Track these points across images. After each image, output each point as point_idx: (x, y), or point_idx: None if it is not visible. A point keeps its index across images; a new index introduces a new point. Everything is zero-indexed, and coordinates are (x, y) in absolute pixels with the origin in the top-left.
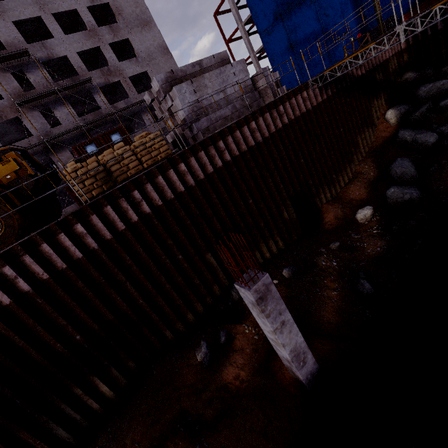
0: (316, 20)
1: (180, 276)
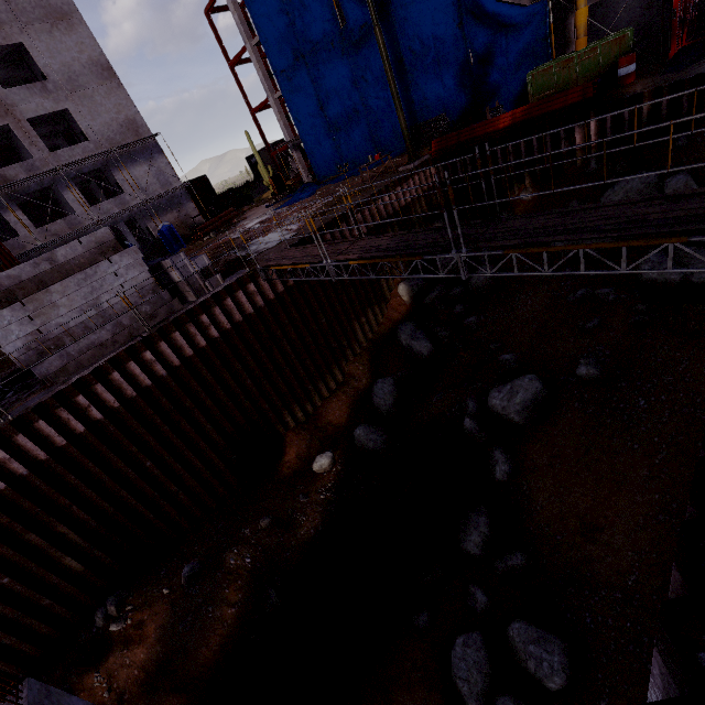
0: (352, 82)
1: (8, 605)
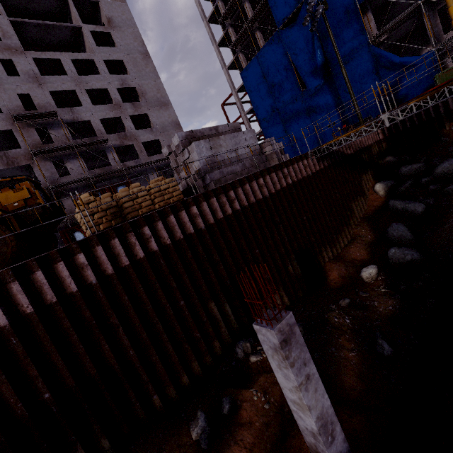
0: (306, 115)
1: (179, 325)
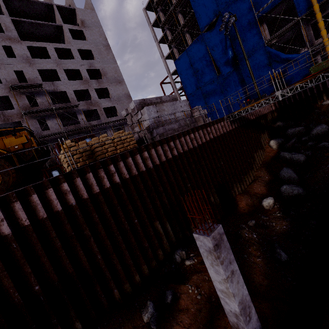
0: (220, 92)
1: (133, 237)
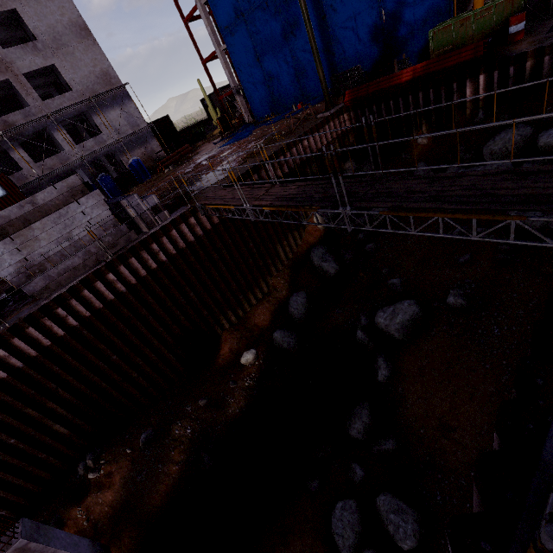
0: (283, 37)
1: (15, 458)
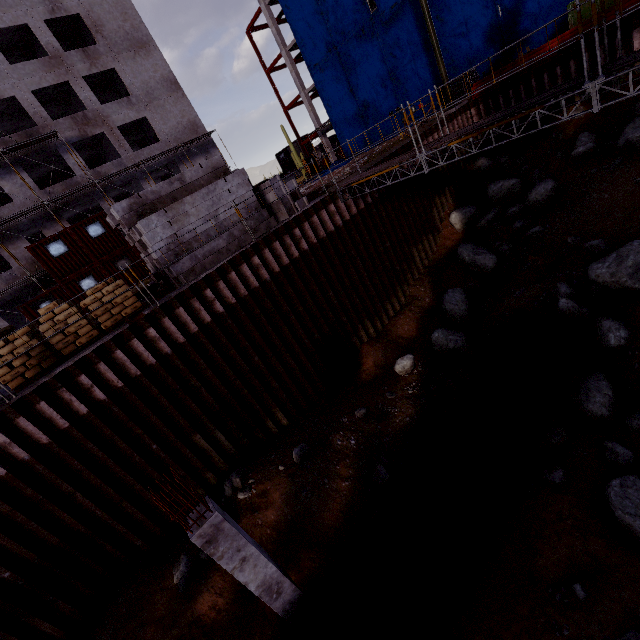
0: (380, 61)
1: (155, 470)
